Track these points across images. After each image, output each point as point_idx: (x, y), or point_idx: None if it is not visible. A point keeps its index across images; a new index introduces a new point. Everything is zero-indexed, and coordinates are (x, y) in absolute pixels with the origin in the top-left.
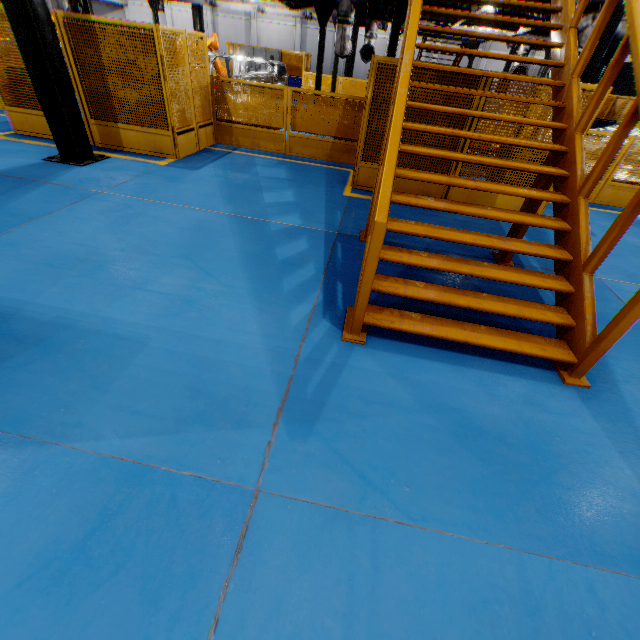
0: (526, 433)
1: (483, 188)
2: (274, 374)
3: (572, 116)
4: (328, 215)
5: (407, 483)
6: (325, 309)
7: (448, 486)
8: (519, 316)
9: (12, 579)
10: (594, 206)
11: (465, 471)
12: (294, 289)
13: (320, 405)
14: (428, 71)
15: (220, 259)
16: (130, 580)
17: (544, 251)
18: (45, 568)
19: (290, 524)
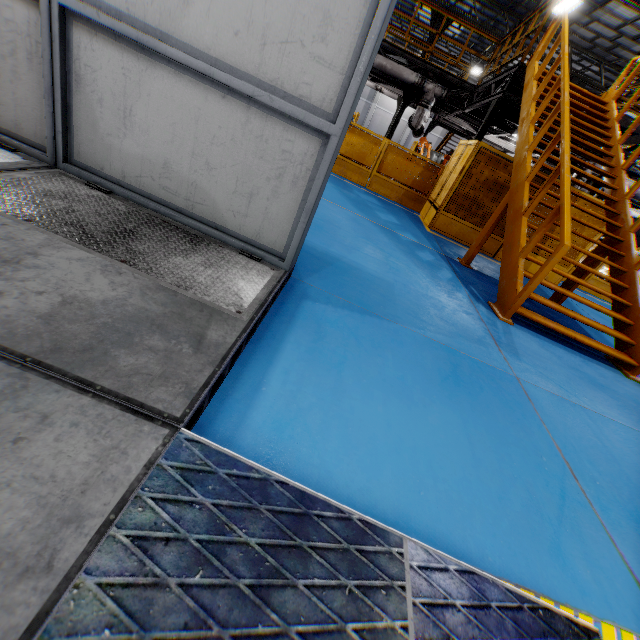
0: (623, 393)
1: (577, 248)
2: (478, 325)
3: (625, 221)
4: (429, 241)
5: (584, 396)
6: (476, 299)
7: (603, 403)
8: (602, 330)
9: (436, 378)
10: (581, 291)
11: (607, 400)
12: (448, 281)
13: (514, 348)
14: (512, 164)
15: (389, 248)
16: (491, 395)
17: (613, 296)
18: (447, 378)
19: (544, 396)
